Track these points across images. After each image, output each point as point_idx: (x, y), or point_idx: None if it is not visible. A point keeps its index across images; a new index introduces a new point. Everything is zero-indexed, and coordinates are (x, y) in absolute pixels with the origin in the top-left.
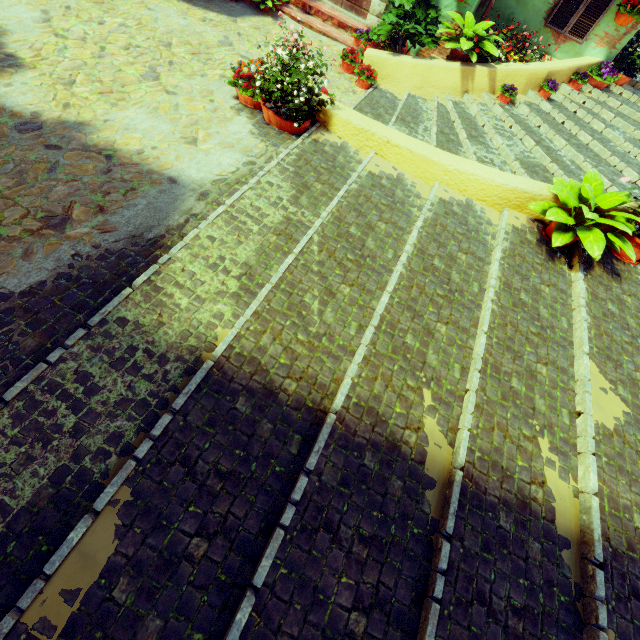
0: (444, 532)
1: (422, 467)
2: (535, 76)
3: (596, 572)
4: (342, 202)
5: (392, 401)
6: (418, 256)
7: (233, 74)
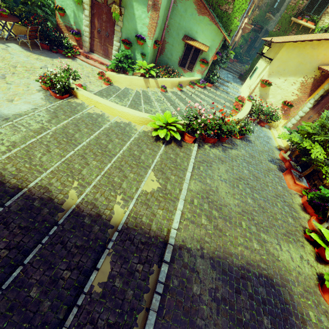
0: (58, 224)
1: (61, 205)
2: (174, 82)
3: (115, 232)
4: (70, 122)
5: (57, 185)
6: (95, 139)
7: (38, 78)
